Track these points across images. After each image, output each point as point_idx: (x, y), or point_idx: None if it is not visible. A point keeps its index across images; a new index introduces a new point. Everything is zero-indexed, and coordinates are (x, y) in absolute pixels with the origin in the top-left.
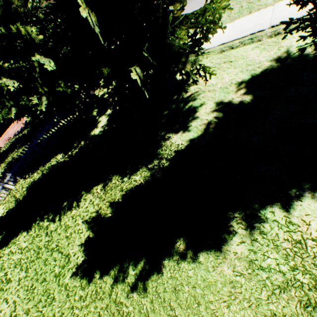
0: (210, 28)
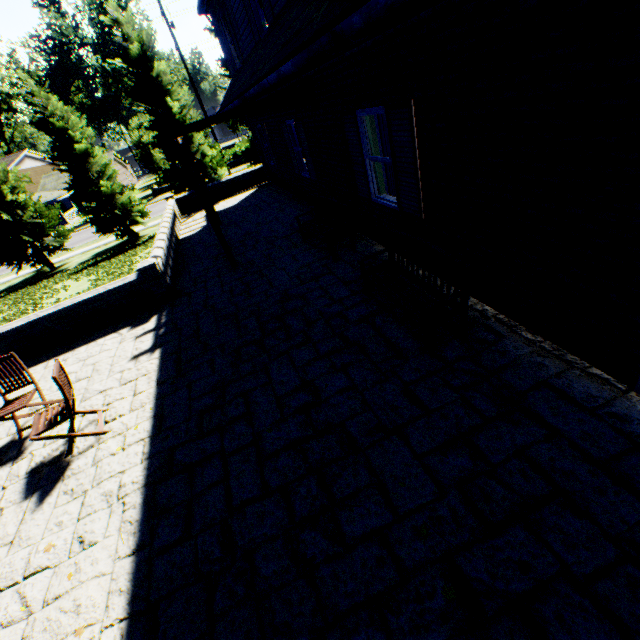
0: (66, 234)
